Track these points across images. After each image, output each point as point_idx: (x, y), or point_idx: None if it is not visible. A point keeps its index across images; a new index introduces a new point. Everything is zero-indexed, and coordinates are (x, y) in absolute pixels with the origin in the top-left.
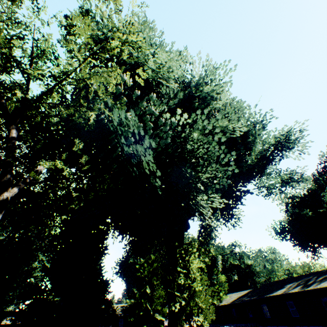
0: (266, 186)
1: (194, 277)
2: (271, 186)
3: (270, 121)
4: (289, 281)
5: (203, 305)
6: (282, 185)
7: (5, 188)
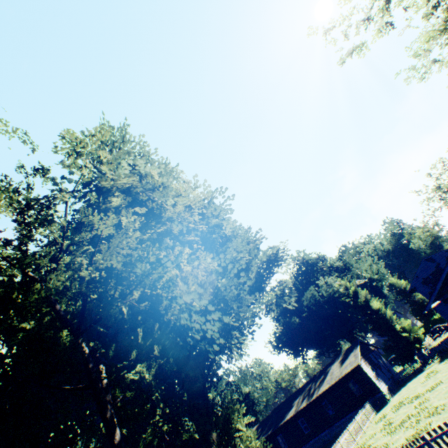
0: (265, 303)
1: (248, 436)
2: (269, 302)
3: (261, 241)
4: (295, 396)
5: None
6: (277, 299)
7: (115, 424)
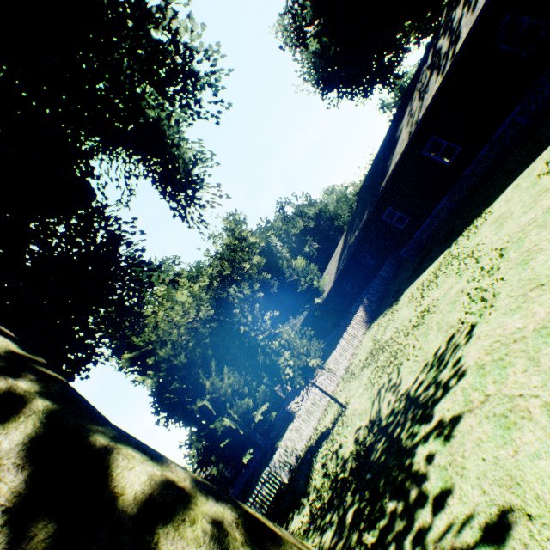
0: None
1: None
2: None
3: None
4: (397, 123)
5: None
6: None
7: None
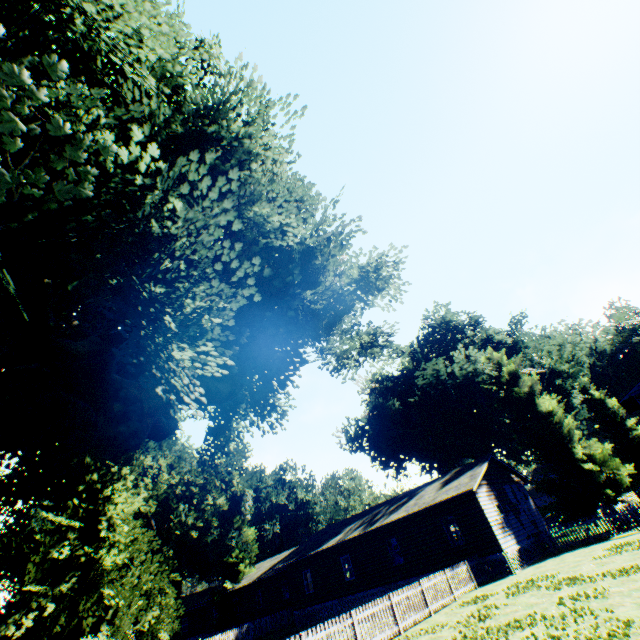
0: (338, 353)
1: (109, 537)
2: (345, 354)
3: (354, 236)
4: (353, 520)
5: (124, 601)
6: (361, 352)
7: None
